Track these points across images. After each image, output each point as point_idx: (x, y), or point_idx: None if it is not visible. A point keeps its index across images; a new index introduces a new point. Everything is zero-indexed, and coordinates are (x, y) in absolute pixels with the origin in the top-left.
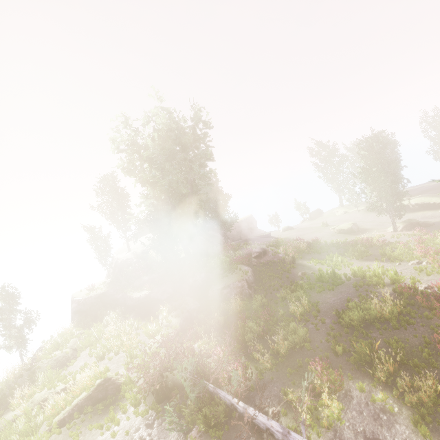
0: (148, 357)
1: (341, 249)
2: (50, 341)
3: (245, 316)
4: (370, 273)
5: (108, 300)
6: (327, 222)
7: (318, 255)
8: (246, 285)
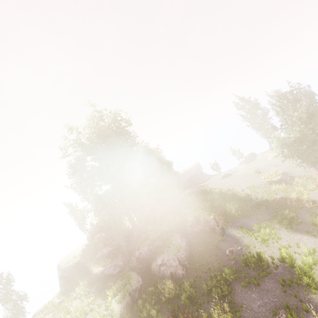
0: None
1: (270, 210)
2: (41, 308)
3: (175, 307)
4: (300, 262)
5: (81, 267)
6: (260, 167)
7: (248, 219)
8: (178, 265)
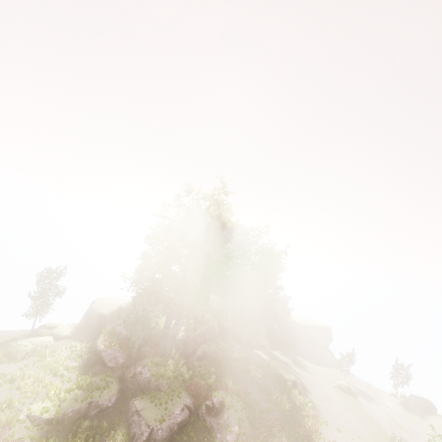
0: (9, 420)
1: None
2: (54, 324)
3: None
4: None
5: (103, 323)
6: (412, 440)
7: None
8: (145, 436)
